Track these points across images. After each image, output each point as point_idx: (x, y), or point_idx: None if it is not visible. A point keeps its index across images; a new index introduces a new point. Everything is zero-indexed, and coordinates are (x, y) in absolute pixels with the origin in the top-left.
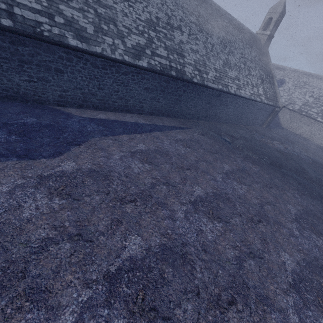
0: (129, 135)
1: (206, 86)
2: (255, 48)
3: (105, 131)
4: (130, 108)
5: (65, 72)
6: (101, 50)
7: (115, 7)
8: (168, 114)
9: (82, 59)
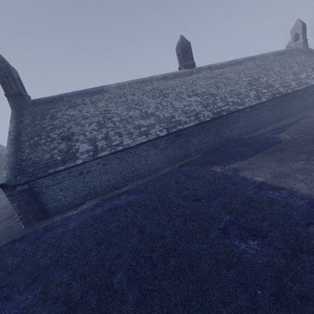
0: (286, 130)
1: (296, 91)
2: (300, 54)
3: (275, 133)
4: (264, 124)
5: (239, 121)
6: (248, 104)
7: (235, 88)
8: (283, 118)
9: (243, 112)
